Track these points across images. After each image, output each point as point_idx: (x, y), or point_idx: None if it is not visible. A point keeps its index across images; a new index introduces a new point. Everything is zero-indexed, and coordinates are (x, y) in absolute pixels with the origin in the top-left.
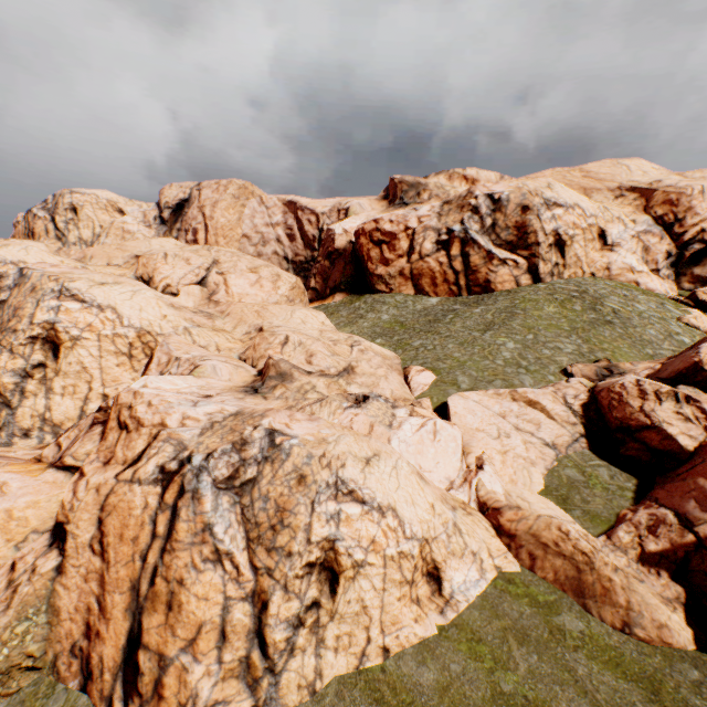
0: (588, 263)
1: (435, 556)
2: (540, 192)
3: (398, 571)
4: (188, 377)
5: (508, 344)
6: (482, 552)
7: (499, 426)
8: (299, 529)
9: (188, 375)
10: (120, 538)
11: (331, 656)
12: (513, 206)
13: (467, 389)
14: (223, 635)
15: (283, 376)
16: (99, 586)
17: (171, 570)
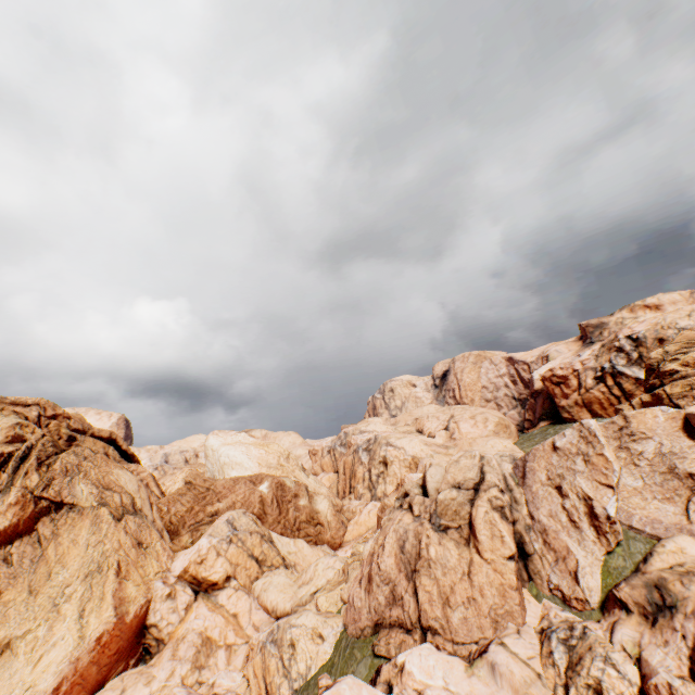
0: None
1: None
2: (673, 324)
3: None
4: None
5: None
6: None
7: None
8: None
9: None
10: None
11: None
12: (649, 340)
13: None
14: None
15: None
16: None
17: None
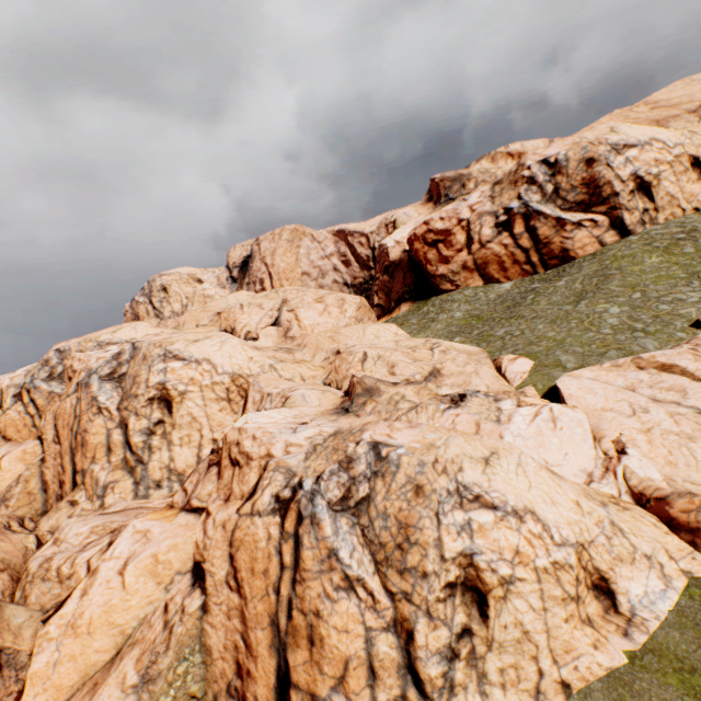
0: (686, 198)
1: (597, 564)
2: (603, 139)
3: (556, 586)
4: (281, 409)
5: (611, 309)
6: (658, 555)
7: (631, 402)
8: (429, 546)
9: (281, 407)
10: (252, 572)
11: (499, 694)
12: (574, 163)
13: (575, 368)
14: (372, 672)
15: (369, 391)
16: (241, 622)
17: (305, 602)
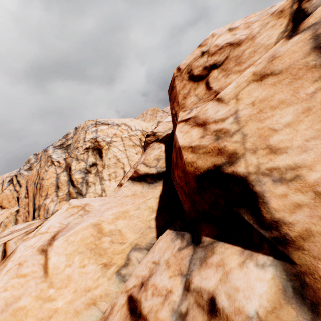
0: None
1: None
2: None
3: None
4: None
5: None
6: None
7: None
8: None
9: None
10: None
11: None
12: None
13: None
14: None
15: None
16: None
17: None
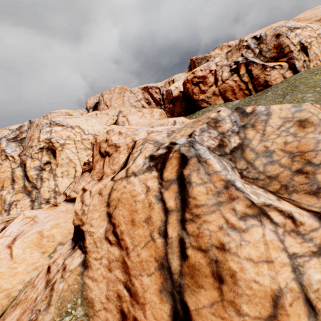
0: None
1: None
2: (284, 25)
3: None
4: None
5: (307, 95)
6: None
7: None
8: None
9: None
10: (132, 224)
11: None
12: (269, 37)
13: None
14: (310, 306)
15: None
16: (123, 272)
17: (203, 238)
